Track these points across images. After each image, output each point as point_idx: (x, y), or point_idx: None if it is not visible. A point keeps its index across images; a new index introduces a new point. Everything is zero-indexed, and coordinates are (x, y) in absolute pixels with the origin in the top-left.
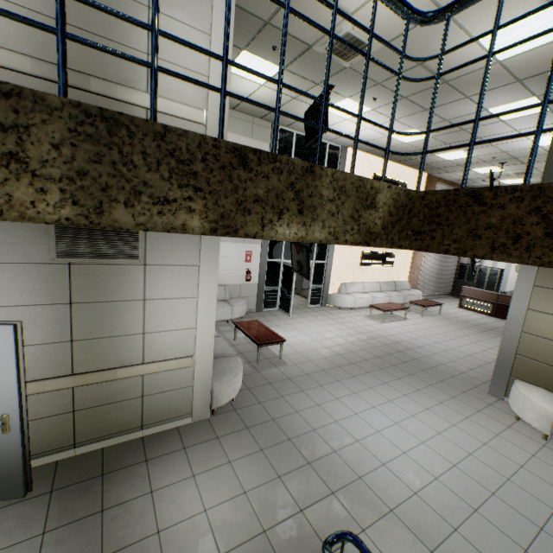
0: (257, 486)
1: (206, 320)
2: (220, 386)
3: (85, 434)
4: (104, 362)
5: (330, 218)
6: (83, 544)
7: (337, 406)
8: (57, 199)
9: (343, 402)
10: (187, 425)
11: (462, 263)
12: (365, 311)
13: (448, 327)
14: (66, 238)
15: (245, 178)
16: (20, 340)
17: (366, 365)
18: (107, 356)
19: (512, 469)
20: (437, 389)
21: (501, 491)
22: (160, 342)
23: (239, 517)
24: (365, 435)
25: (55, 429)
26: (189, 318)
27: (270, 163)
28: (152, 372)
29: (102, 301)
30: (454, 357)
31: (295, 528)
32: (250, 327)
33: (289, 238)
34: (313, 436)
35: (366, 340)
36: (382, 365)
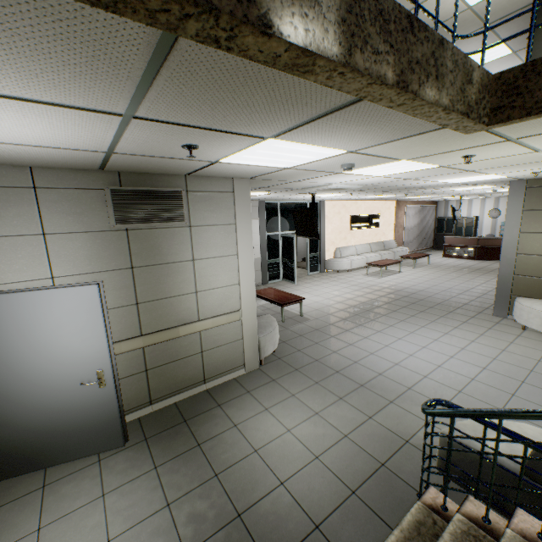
0: (325, 407)
1: (247, 276)
2: (265, 337)
3: (158, 391)
4: (166, 322)
5: (450, 87)
6: (195, 469)
7: (368, 343)
8: (332, 39)
9: (372, 339)
10: (243, 375)
11: (439, 217)
12: (362, 271)
13: (440, 273)
14: (122, 205)
15: (412, 42)
16: (103, 300)
17: (380, 310)
18: (168, 316)
19: (532, 364)
20: (449, 318)
21: (529, 379)
22: (210, 300)
23: (320, 430)
24: (400, 359)
25: (133, 388)
26: (232, 275)
27: (423, 32)
28: (208, 328)
29: (158, 264)
30: (453, 294)
31: (371, 430)
32: (267, 293)
33: (431, 100)
34: (357, 367)
35: (372, 292)
36: (394, 309)
